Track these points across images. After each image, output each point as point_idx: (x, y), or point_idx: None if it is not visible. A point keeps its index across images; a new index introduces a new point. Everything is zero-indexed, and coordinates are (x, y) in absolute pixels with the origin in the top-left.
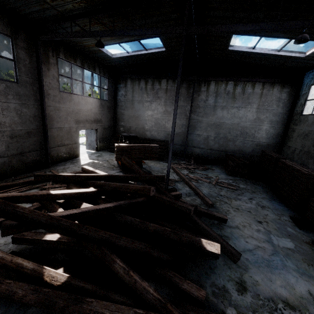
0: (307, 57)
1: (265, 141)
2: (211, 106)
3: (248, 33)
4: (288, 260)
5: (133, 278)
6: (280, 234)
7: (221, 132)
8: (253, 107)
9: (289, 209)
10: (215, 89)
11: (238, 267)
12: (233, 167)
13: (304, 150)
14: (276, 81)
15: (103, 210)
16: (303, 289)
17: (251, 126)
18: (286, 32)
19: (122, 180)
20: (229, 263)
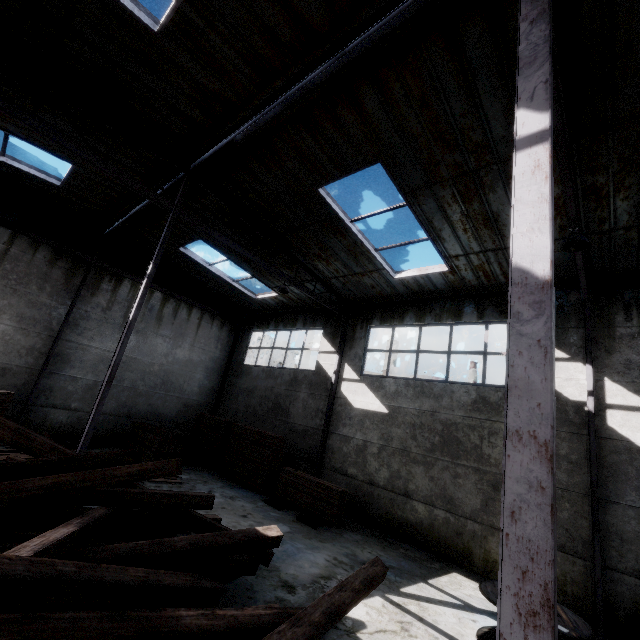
0: (256, 300)
1: (196, 398)
2: (117, 323)
3: (219, 249)
4: (296, 542)
5: (229, 616)
6: (271, 522)
7: (127, 376)
8: (187, 341)
9: (256, 493)
10: (131, 294)
11: (270, 572)
12: (161, 444)
13: (250, 412)
14: (218, 314)
15: (66, 542)
16: (322, 560)
17: (181, 372)
18: (254, 269)
19: (26, 474)
20: (260, 573)
